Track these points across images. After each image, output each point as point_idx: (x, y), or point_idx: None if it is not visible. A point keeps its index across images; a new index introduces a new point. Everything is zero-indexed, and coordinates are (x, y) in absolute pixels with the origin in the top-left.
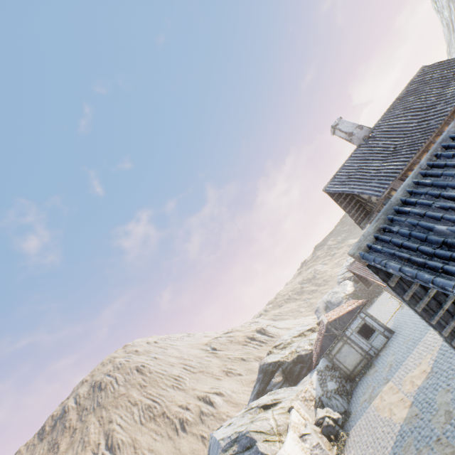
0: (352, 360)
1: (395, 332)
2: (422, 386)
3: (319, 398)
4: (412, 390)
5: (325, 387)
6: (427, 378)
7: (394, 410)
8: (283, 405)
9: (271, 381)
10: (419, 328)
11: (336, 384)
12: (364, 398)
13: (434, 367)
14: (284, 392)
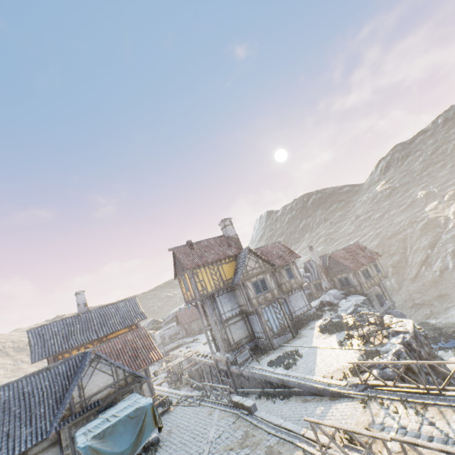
0: None
1: None
2: None
3: None
4: None
5: None
6: None
7: None
8: None
9: None
10: None
11: None
12: None
13: None
14: None
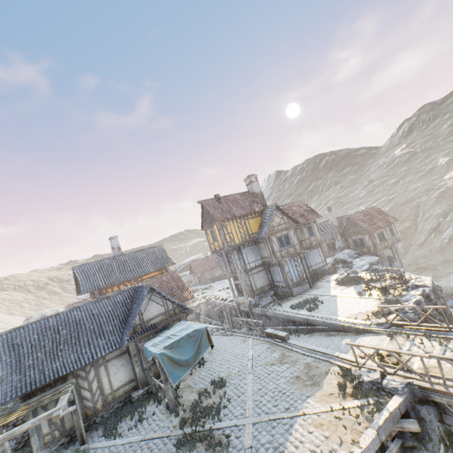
0: None
1: None
2: None
3: None
4: None
5: None
6: None
7: None
8: None
9: None
10: None
11: None
12: None
13: None
14: None
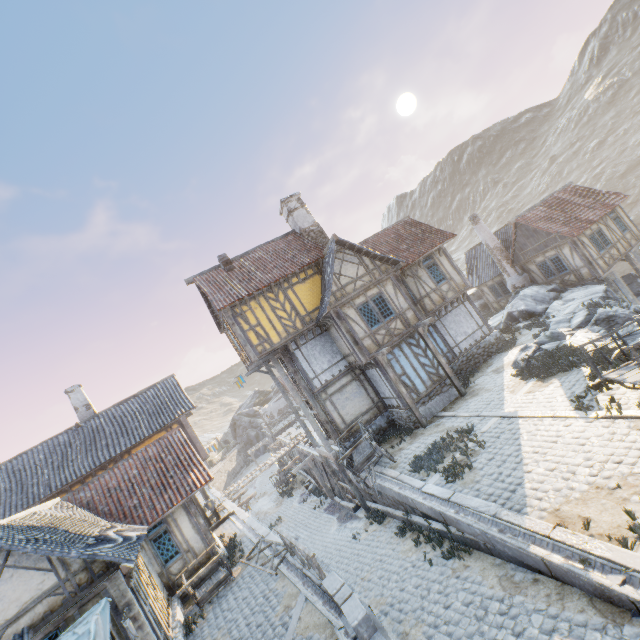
0: None
1: None
2: None
3: None
4: None
5: None
6: None
7: None
8: None
9: None
10: None
11: None
12: None
13: None
14: None
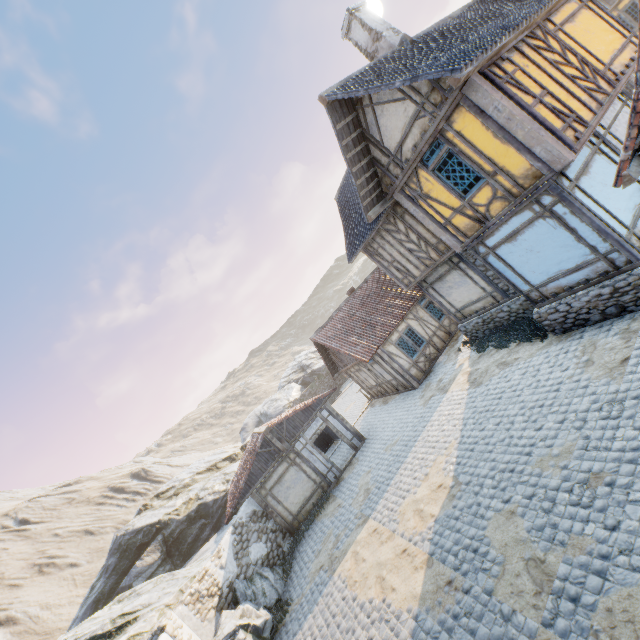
0: (300, 495)
1: (367, 438)
2: (446, 515)
3: (230, 585)
4: (425, 528)
5: (245, 556)
6: (452, 498)
7: (390, 580)
8: (139, 629)
9: (135, 566)
10: (409, 423)
11: (267, 547)
12: (319, 563)
13: (461, 475)
14: (155, 587)
